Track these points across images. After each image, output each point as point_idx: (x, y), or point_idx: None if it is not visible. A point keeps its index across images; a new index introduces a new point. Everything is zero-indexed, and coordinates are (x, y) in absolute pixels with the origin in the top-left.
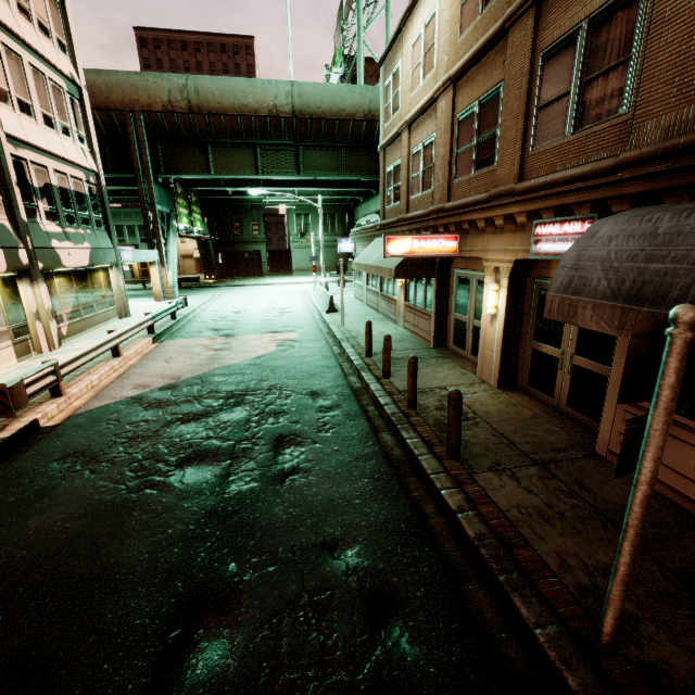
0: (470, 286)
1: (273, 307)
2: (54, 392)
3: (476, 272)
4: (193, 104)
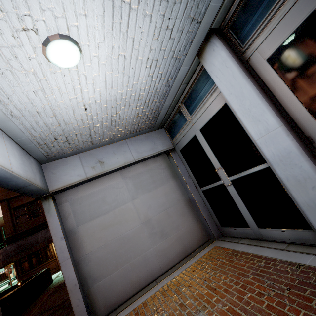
0: None
1: None
2: None
3: None
4: None
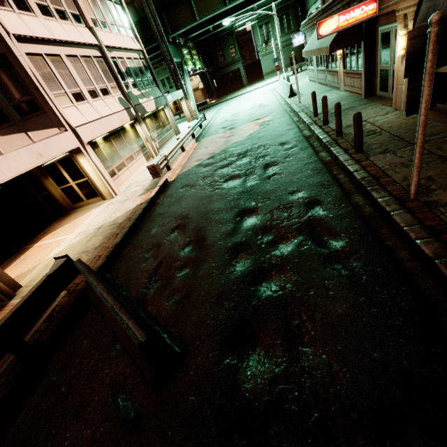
0: (390, 37)
1: (253, 106)
2: (168, 168)
3: (394, 23)
4: None
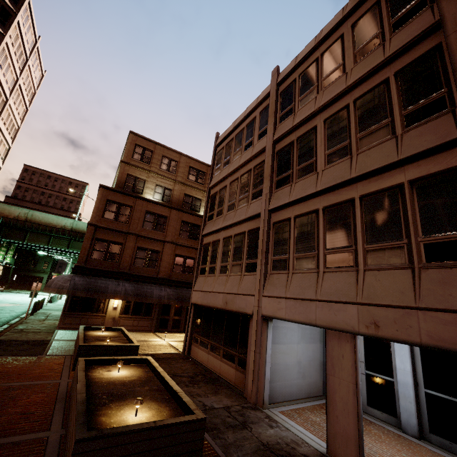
0: None
1: (25, 300)
2: None
3: None
4: (28, 219)
